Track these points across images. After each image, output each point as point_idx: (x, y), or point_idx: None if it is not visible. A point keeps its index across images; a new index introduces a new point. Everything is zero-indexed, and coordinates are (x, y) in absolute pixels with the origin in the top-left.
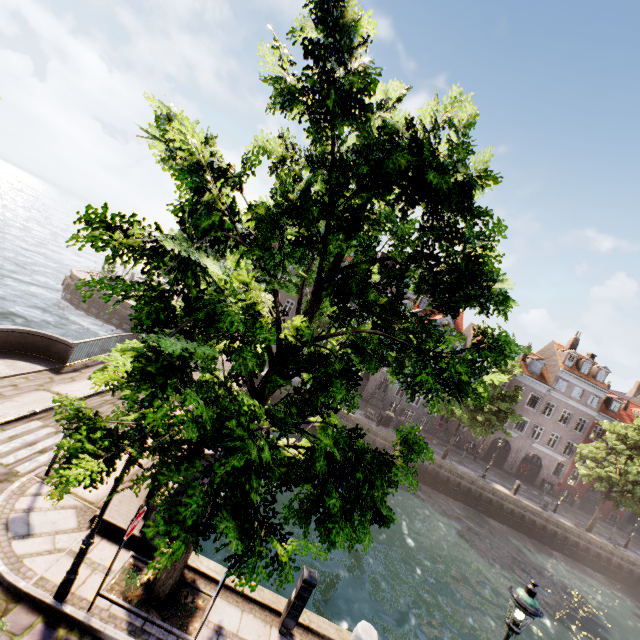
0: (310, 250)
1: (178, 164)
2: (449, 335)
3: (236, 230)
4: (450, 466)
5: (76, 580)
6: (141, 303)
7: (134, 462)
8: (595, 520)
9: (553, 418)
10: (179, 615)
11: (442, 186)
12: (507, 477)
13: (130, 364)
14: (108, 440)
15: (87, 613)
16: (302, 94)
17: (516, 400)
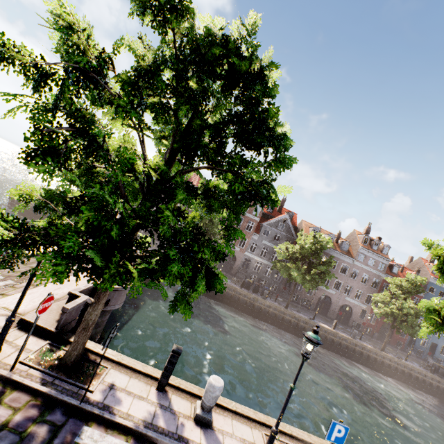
0: (164, 115)
1: (58, 24)
2: (253, 163)
3: (104, 80)
4: (291, 312)
5: (3, 354)
6: (34, 112)
7: (39, 246)
8: (386, 343)
9: (357, 280)
10: (82, 376)
11: (243, 68)
12: (330, 321)
13: (39, 188)
14: (18, 223)
15: (10, 372)
16: (148, 2)
17: (331, 265)
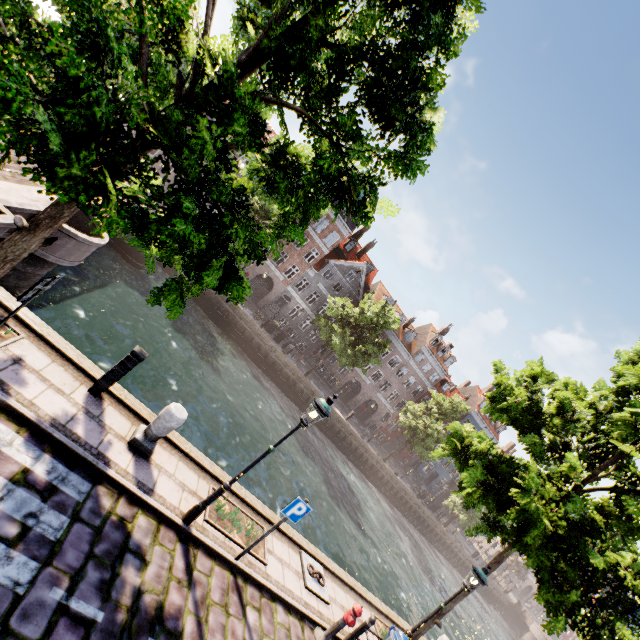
0: None
1: None
2: (368, 144)
3: None
4: (308, 382)
5: None
6: None
7: None
8: (392, 454)
9: (401, 380)
10: None
11: None
12: (347, 410)
13: None
14: None
15: None
16: None
17: (383, 350)
